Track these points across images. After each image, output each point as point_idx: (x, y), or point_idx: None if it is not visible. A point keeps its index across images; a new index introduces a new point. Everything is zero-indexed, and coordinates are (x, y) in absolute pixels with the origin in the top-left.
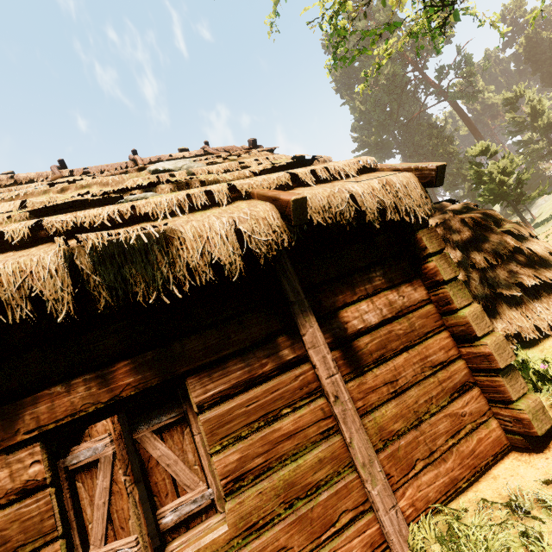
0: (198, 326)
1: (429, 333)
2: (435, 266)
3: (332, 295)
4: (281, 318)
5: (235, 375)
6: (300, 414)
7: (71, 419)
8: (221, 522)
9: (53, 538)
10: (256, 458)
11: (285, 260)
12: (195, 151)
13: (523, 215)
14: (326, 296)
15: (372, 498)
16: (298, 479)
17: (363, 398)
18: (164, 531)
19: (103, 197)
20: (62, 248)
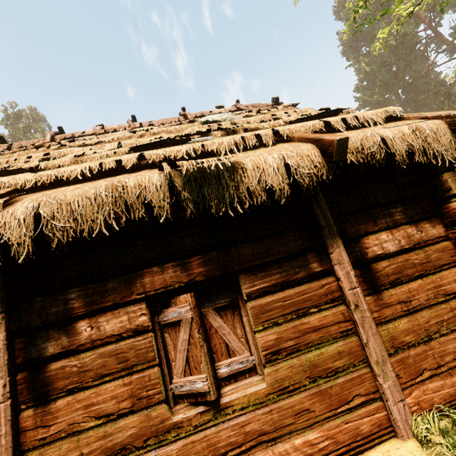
0: (248, 237)
1: (445, 265)
2: None
3: (356, 224)
4: (312, 238)
5: (275, 277)
6: (324, 314)
7: (164, 290)
8: (260, 381)
9: (153, 365)
10: (289, 341)
11: (318, 191)
12: (229, 108)
13: None
14: (350, 224)
15: (382, 389)
16: (321, 362)
17: (378, 310)
18: (220, 378)
19: (178, 138)
20: (167, 170)
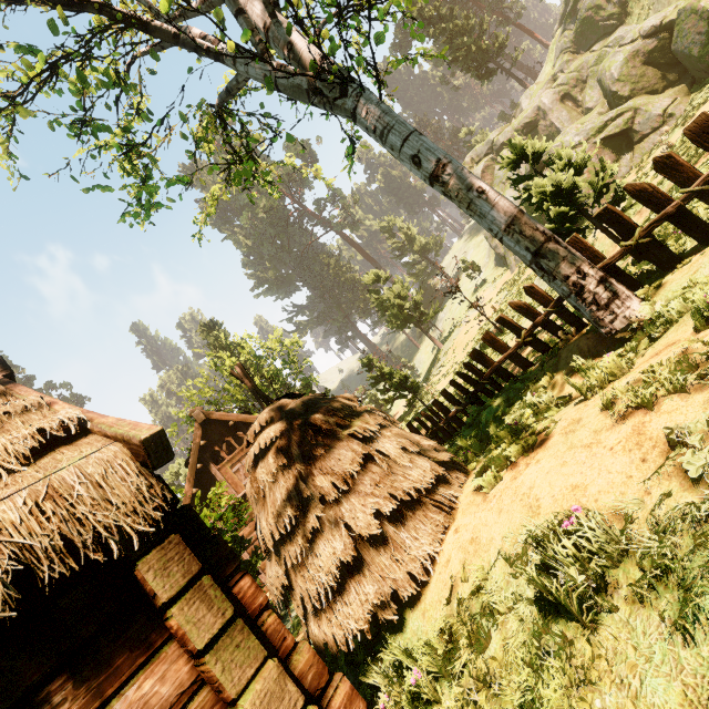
0: None
1: None
2: (179, 625)
3: None
4: None
5: None
6: None
7: None
8: None
9: None
10: None
11: None
12: None
13: (434, 329)
14: None
15: None
16: None
17: None
18: None
19: None
20: None
